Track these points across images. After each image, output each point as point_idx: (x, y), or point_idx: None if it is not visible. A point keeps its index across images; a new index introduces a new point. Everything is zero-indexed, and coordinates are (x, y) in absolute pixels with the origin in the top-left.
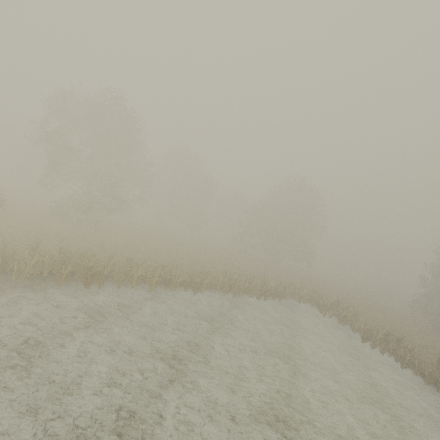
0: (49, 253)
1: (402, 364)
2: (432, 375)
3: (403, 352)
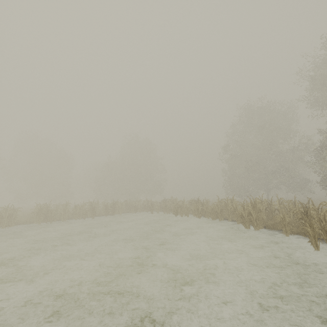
0: None
1: (198, 215)
2: (213, 210)
3: (196, 206)
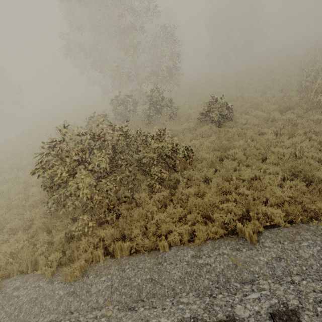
0: None
1: None
2: None
3: None
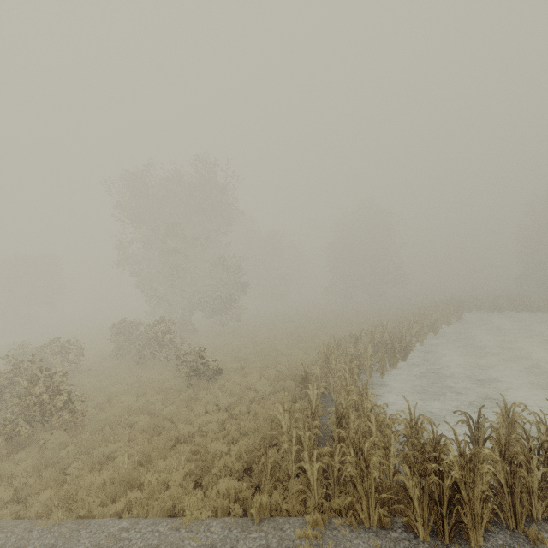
0: (362, 341)
1: None
2: None
3: None
